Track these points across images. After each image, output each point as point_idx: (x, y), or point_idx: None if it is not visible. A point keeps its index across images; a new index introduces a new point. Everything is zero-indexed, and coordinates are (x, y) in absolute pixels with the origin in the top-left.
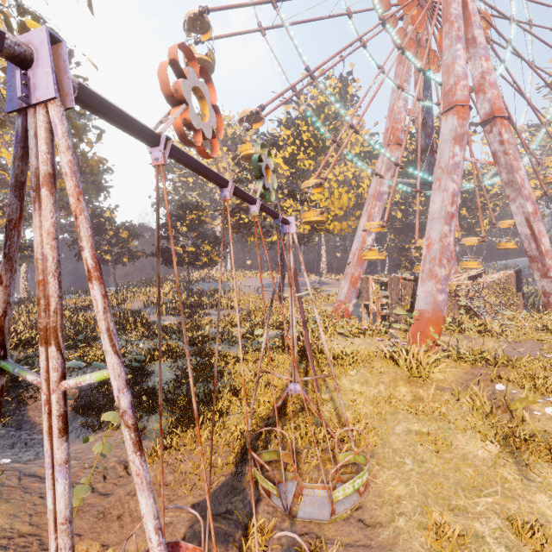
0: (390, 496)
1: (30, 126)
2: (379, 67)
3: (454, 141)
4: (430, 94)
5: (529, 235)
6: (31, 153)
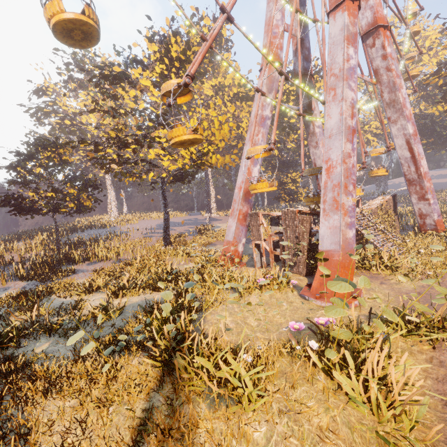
0: None
1: None
2: None
3: (347, 40)
4: (306, 12)
5: (409, 157)
6: None
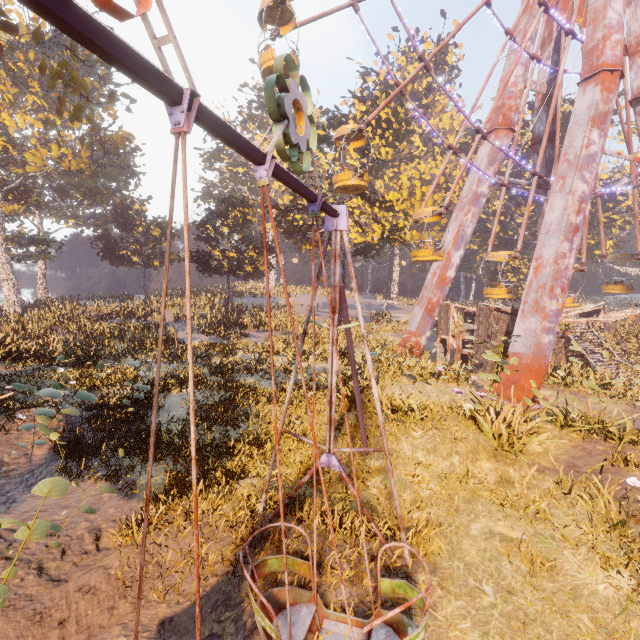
0: None
1: None
2: (494, 14)
3: (592, 122)
4: None
5: None
6: None
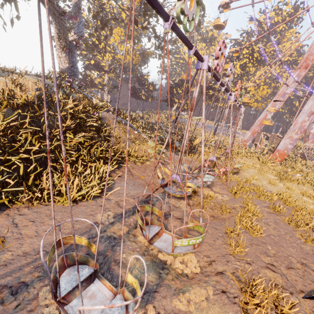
0: (244, 175)
1: (229, 101)
2: (312, 24)
3: None
4: None
5: None
6: (228, 103)
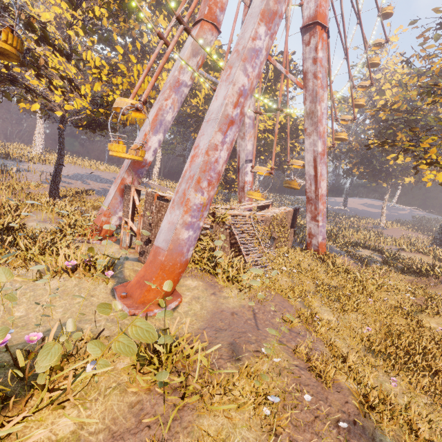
0: None
1: None
2: None
3: (261, 15)
4: None
5: (312, 175)
6: None
